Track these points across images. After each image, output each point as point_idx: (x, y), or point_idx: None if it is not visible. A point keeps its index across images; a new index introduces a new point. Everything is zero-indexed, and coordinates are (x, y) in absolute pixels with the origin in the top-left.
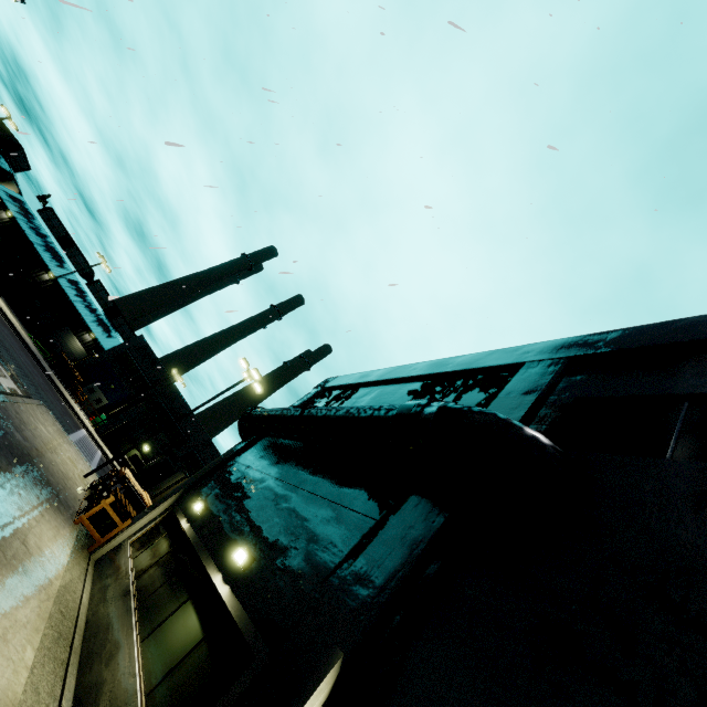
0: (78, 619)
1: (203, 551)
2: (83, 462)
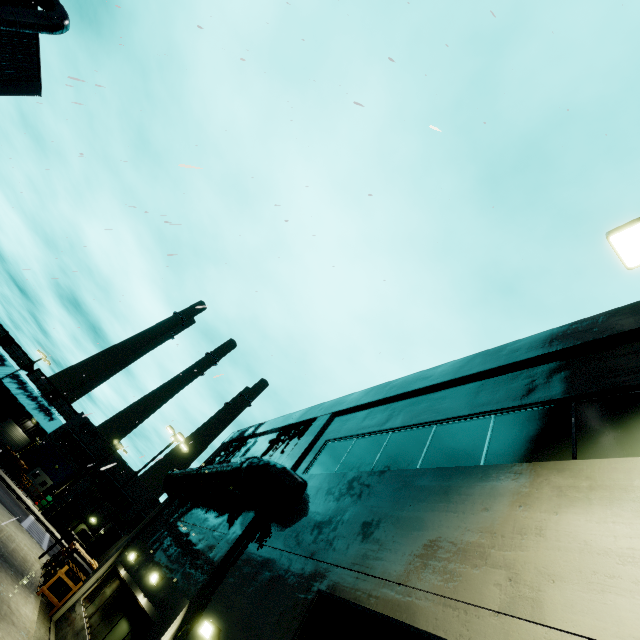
0: None
1: (134, 584)
2: (36, 546)
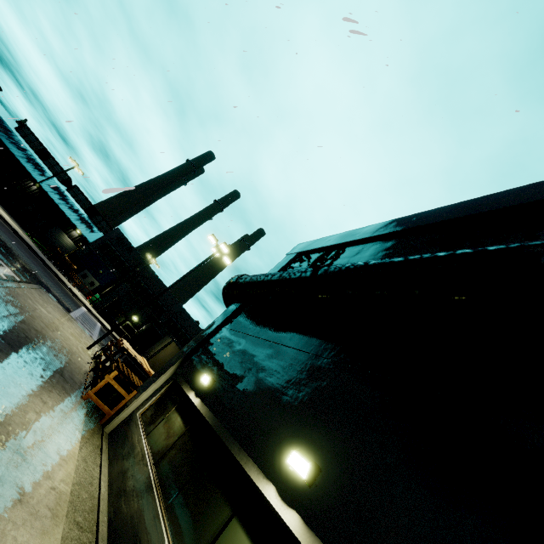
0: (99, 523)
1: (231, 441)
2: (85, 335)
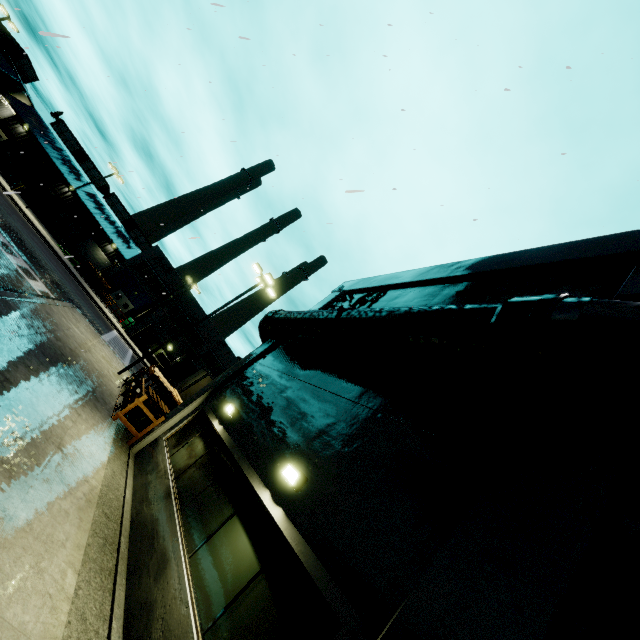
0: (123, 519)
1: (243, 460)
2: (116, 360)
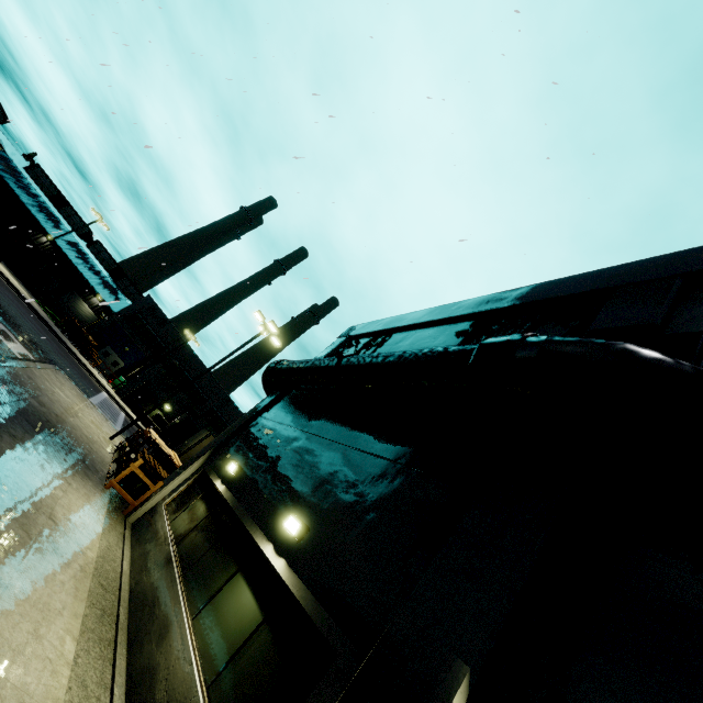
0: (121, 590)
1: (246, 517)
2: (107, 424)
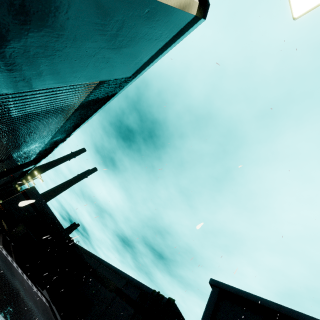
0: None
1: None
2: None
